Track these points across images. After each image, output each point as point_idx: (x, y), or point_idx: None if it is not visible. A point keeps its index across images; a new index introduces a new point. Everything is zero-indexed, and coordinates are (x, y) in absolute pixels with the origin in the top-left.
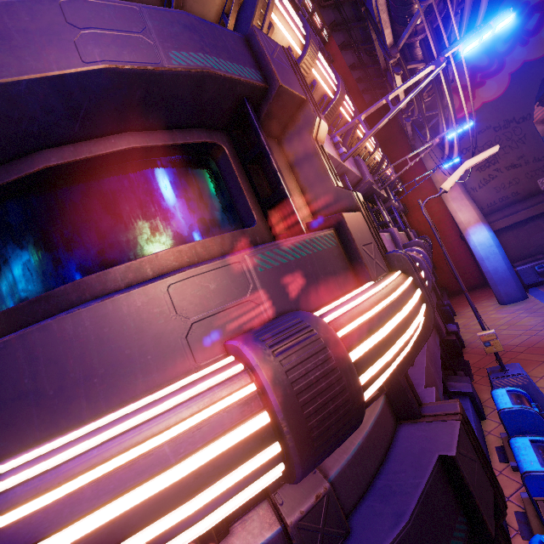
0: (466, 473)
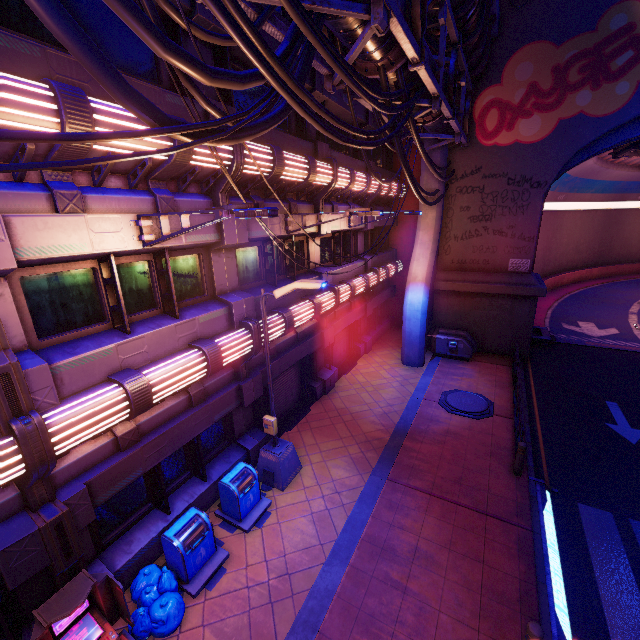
0: (2, 562)
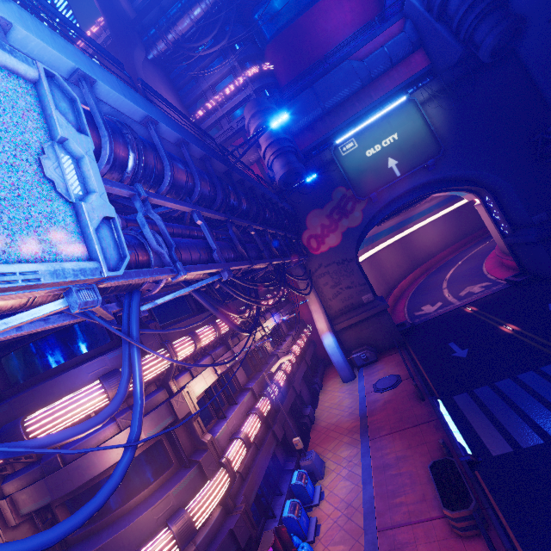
0: (236, 532)
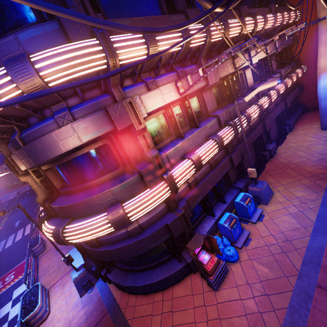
0: (171, 227)
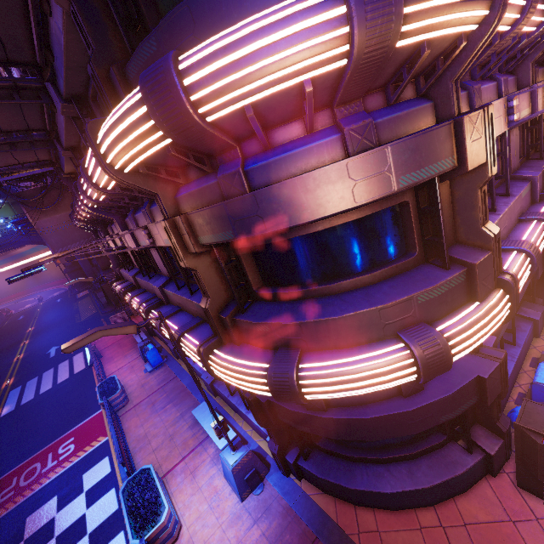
0: (488, 384)
